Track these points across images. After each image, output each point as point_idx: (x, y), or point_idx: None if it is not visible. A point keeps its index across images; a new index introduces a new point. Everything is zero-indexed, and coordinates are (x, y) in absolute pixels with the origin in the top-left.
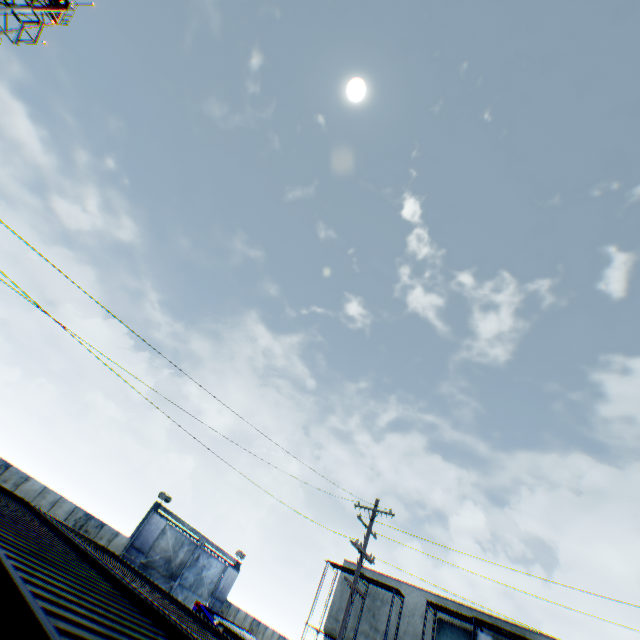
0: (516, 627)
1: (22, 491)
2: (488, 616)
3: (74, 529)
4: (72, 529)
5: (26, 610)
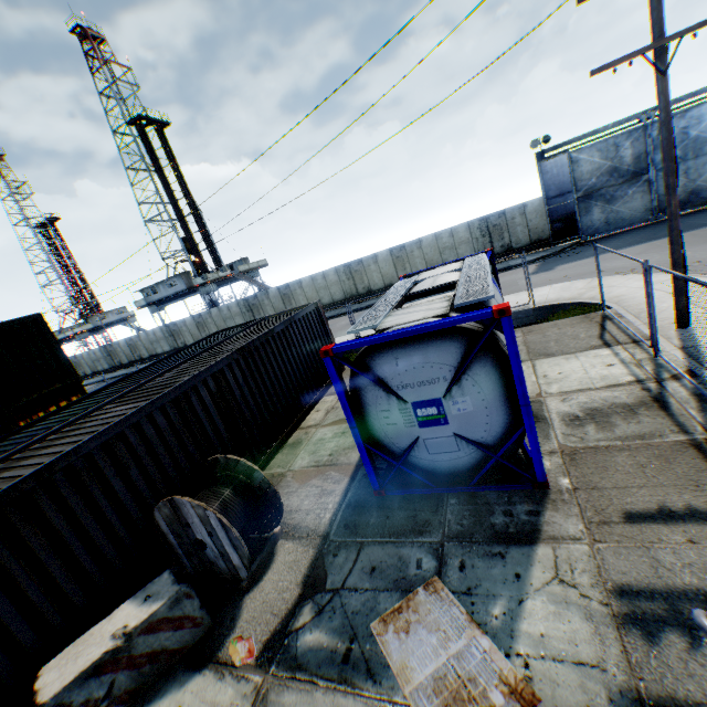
0: None
1: (426, 248)
2: None
3: (287, 311)
4: (286, 312)
5: None
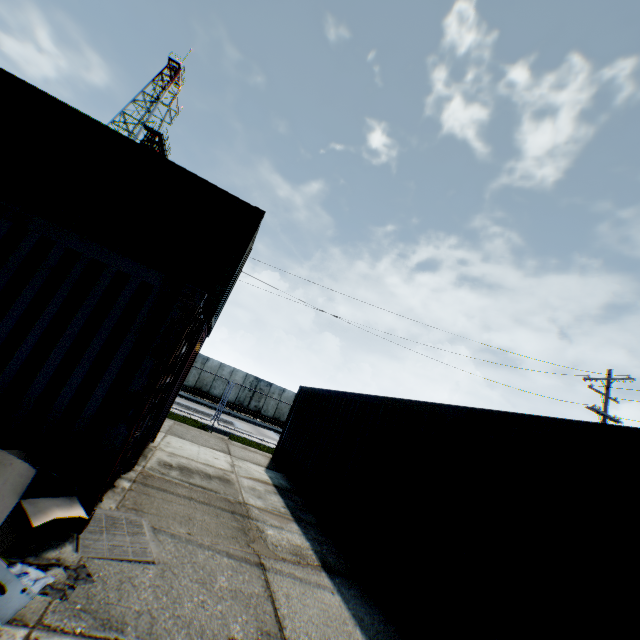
0: None
1: None
2: None
3: None
4: None
5: (434, 404)
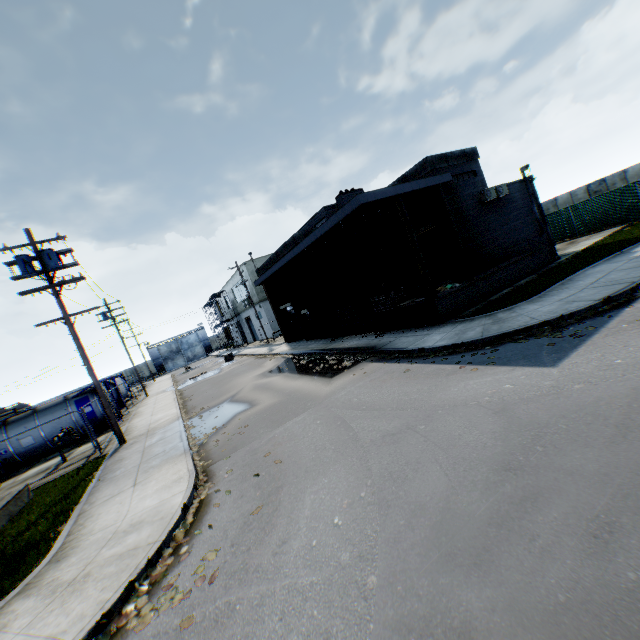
0: (226, 285)
1: None
2: (224, 287)
3: None
4: None
5: None
